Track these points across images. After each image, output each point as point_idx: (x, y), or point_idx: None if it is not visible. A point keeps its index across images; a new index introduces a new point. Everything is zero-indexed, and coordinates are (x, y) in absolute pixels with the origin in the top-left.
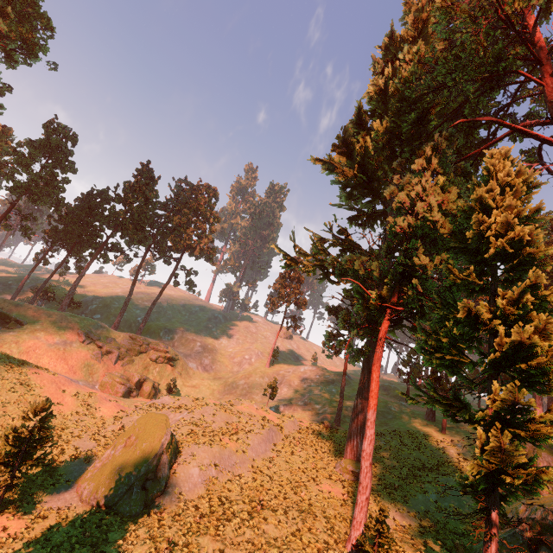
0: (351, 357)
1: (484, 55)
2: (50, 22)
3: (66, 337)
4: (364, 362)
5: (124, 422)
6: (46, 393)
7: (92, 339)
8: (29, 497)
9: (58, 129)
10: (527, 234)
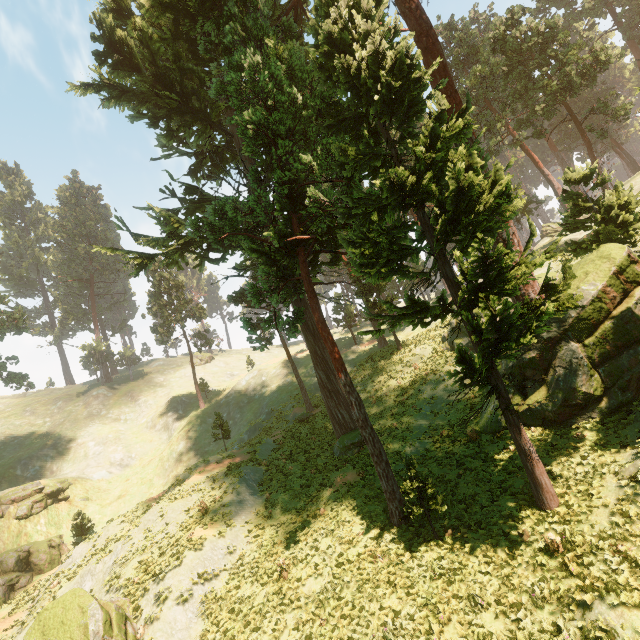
0: (288, 331)
1: None
2: None
3: None
4: (303, 330)
5: None
6: None
7: None
8: None
9: None
10: (404, 56)
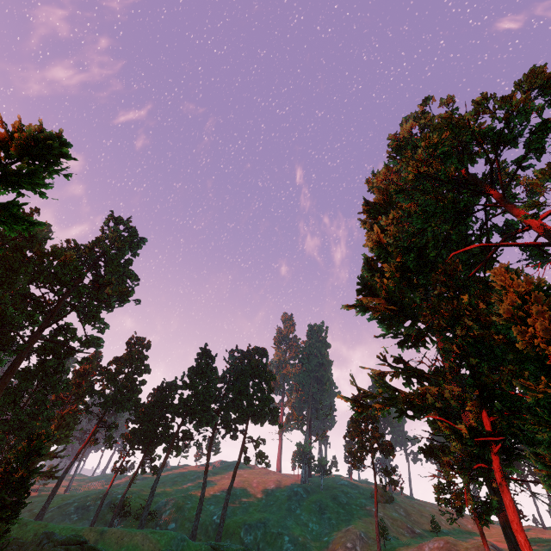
0: (478, 516)
1: (443, 203)
2: (137, 276)
3: None
4: (499, 519)
5: None
6: None
7: None
8: None
9: (137, 342)
10: None
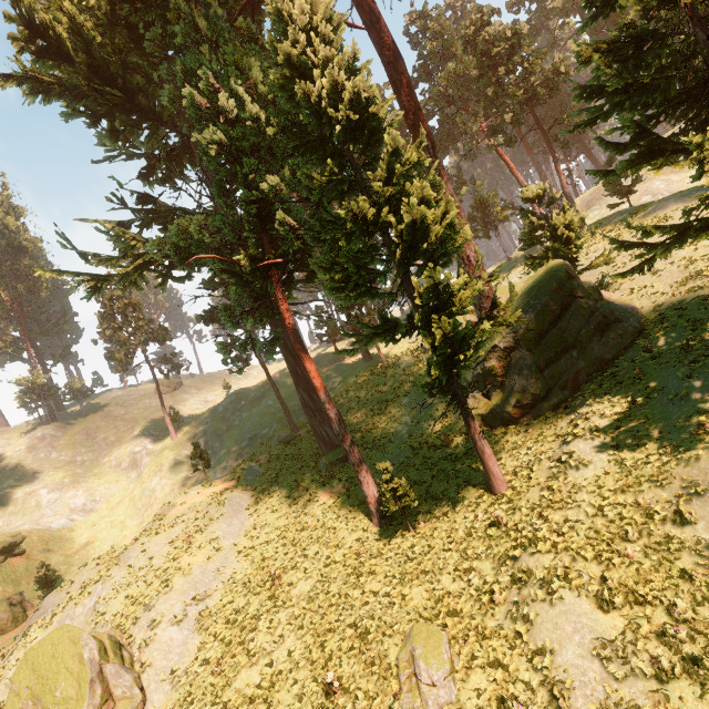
0: (265, 353)
1: None
2: None
3: None
4: (282, 350)
5: None
6: None
7: None
8: None
9: None
10: (362, 89)
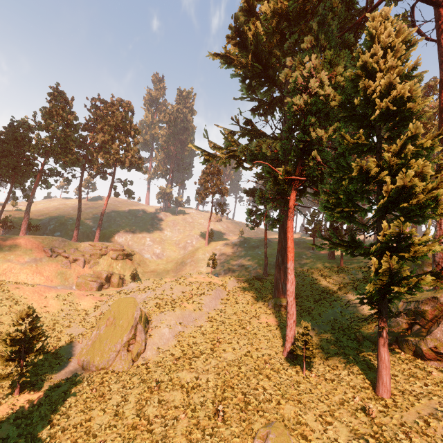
0: (269, 225)
1: None
2: None
3: (34, 255)
4: (279, 227)
5: (103, 309)
6: (31, 301)
7: (58, 252)
8: (42, 376)
9: None
10: (407, 91)
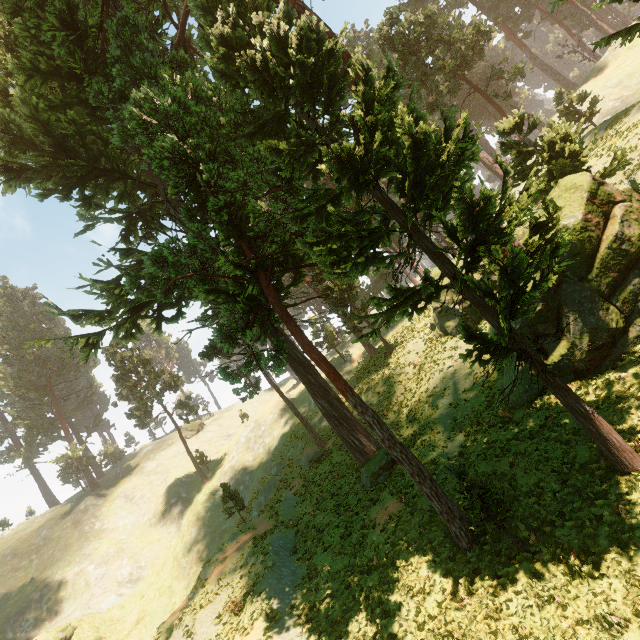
0: (273, 367)
1: None
2: None
3: None
4: (289, 362)
5: None
6: None
7: None
8: None
9: None
10: (308, 32)
